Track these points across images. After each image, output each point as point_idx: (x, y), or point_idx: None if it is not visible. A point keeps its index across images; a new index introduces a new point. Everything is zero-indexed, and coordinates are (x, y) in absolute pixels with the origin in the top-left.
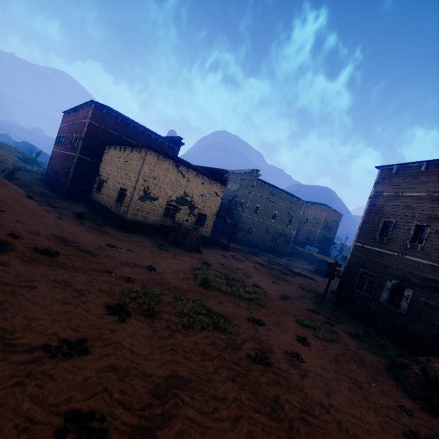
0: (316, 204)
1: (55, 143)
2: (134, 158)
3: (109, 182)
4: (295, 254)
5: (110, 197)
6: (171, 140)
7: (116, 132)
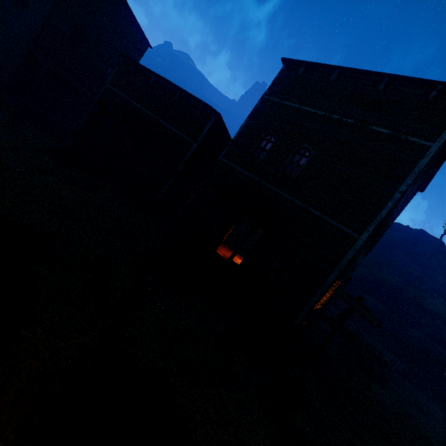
0: None
1: None
2: None
3: None
4: None
5: None
6: None
7: None
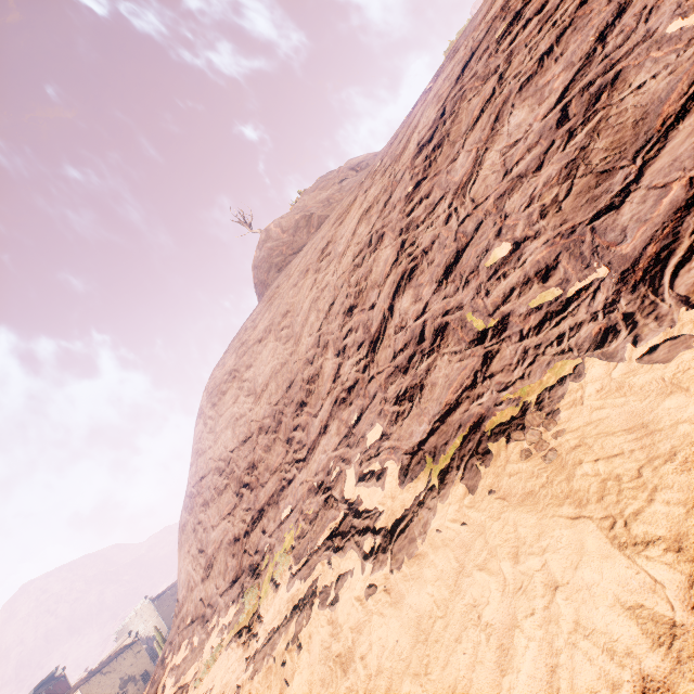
0: None
1: None
2: None
3: None
4: None
5: None
6: (46, 681)
7: None
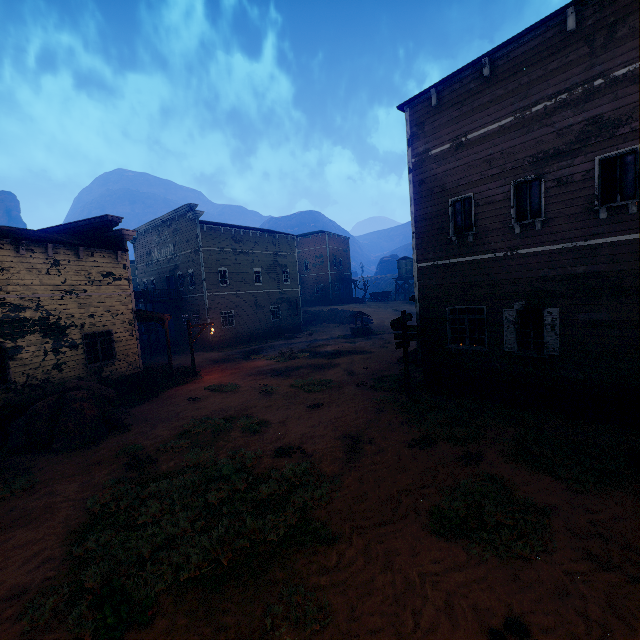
0: (310, 235)
1: None
2: None
3: None
4: (313, 321)
5: None
6: None
7: None
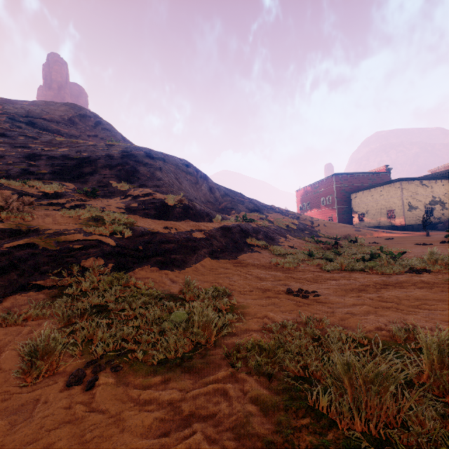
0: None
1: (299, 210)
2: (389, 191)
3: (370, 212)
4: None
5: (378, 219)
6: (377, 171)
7: (349, 184)
